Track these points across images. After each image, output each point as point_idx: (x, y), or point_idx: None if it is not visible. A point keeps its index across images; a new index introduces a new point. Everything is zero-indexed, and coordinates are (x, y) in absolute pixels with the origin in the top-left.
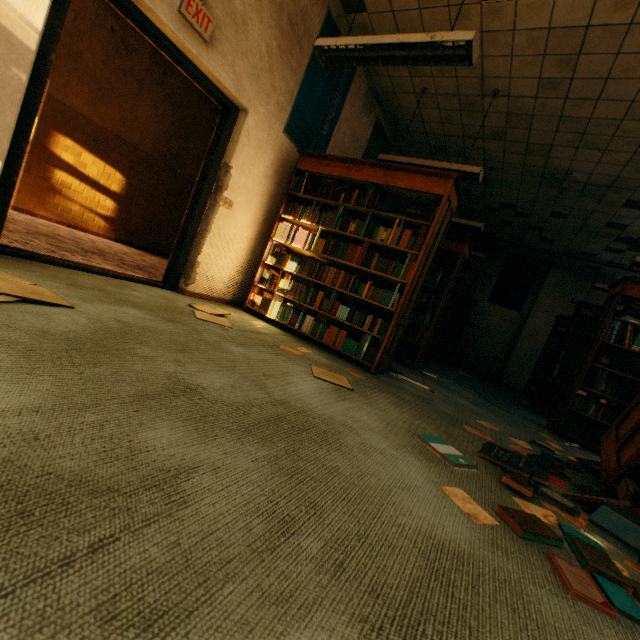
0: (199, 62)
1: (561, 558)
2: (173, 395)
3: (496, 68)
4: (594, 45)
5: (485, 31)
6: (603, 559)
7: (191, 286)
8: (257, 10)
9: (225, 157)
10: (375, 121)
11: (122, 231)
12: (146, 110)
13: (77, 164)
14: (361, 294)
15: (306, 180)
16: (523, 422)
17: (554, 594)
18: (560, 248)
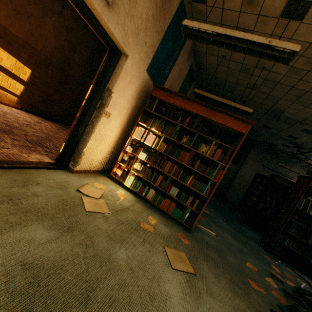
0: (101, 18)
1: None
2: None
3: None
4: None
5: (274, 34)
6: None
7: (77, 167)
8: None
9: (109, 84)
10: (190, 66)
11: (26, 104)
12: (48, 29)
13: None
14: (186, 182)
15: (156, 103)
16: (253, 245)
17: None
18: (261, 139)
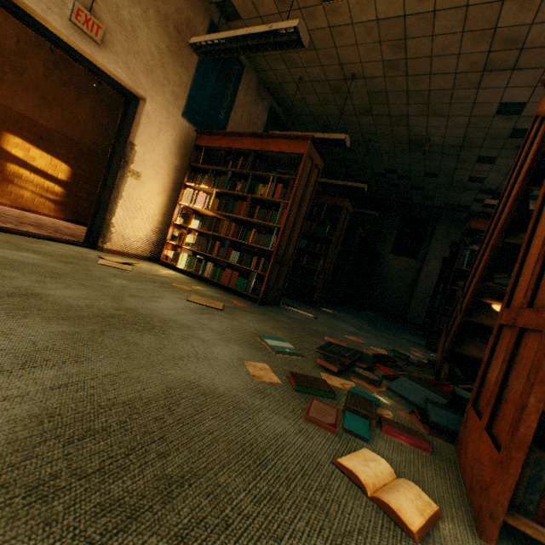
0: (95, 60)
1: (320, 401)
2: (8, 296)
3: (348, 56)
4: (414, 30)
5: (332, 26)
6: (366, 404)
7: (108, 244)
8: (144, 19)
9: (130, 137)
10: (269, 108)
11: (71, 212)
12: (85, 112)
13: (26, 158)
14: (248, 240)
15: (203, 153)
16: (400, 341)
17: (287, 418)
18: (441, 203)
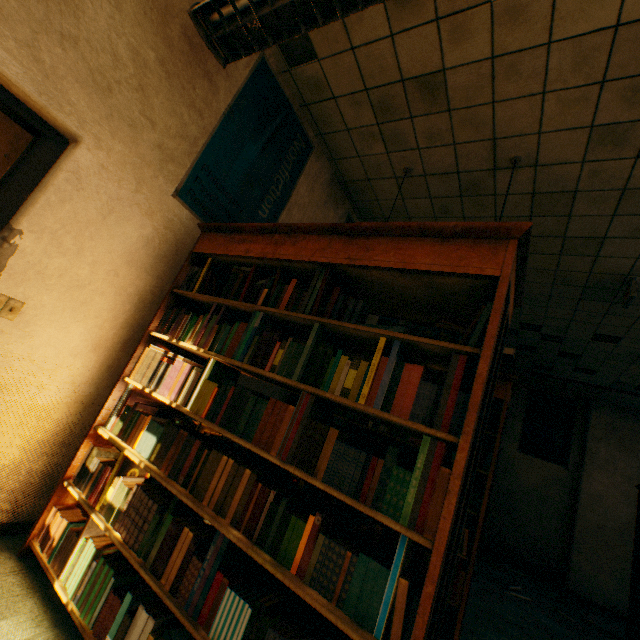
0: None
1: None
2: None
3: (516, 119)
4: None
5: (498, 54)
6: None
7: None
8: None
9: (16, 214)
10: (346, 218)
11: None
12: None
13: None
14: (288, 557)
15: (207, 269)
16: None
17: None
18: (605, 380)
